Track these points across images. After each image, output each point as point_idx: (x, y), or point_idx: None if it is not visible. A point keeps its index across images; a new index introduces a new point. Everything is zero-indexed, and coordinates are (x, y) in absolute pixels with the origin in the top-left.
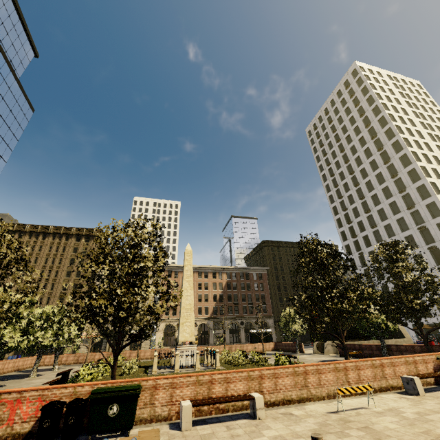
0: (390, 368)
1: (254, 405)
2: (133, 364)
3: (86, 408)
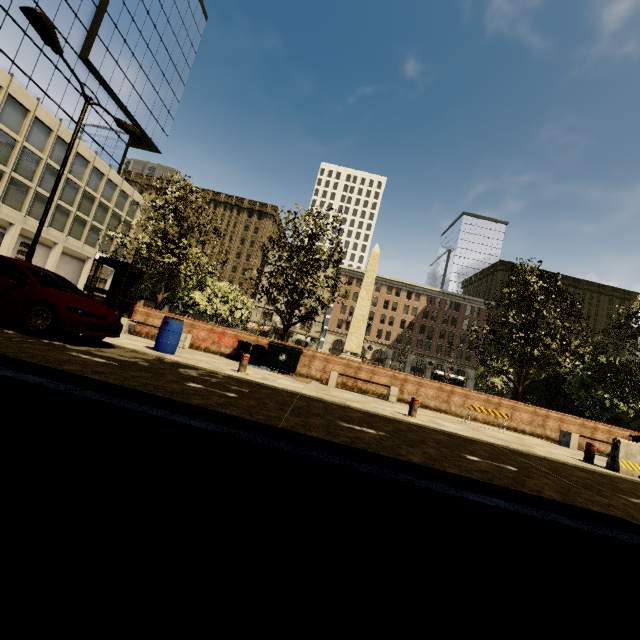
0: (556, 422)
1: (389, 392)
2: None
3: (264, 353)
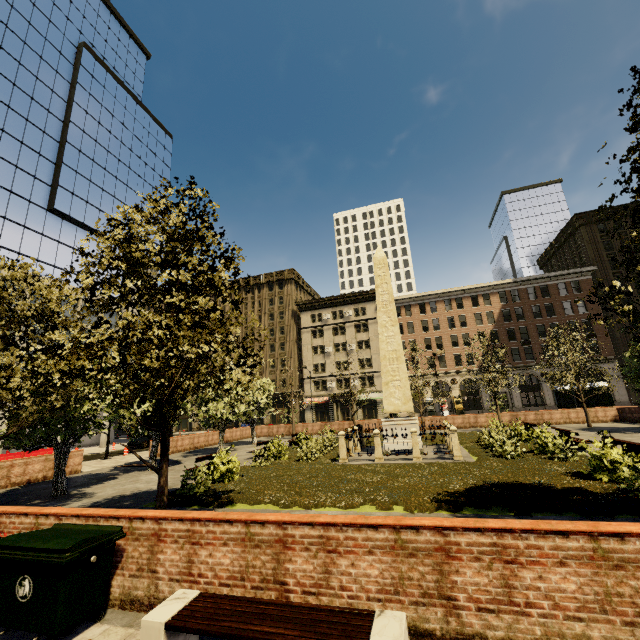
0: None
1: None
2: (317, 444)
3: None
